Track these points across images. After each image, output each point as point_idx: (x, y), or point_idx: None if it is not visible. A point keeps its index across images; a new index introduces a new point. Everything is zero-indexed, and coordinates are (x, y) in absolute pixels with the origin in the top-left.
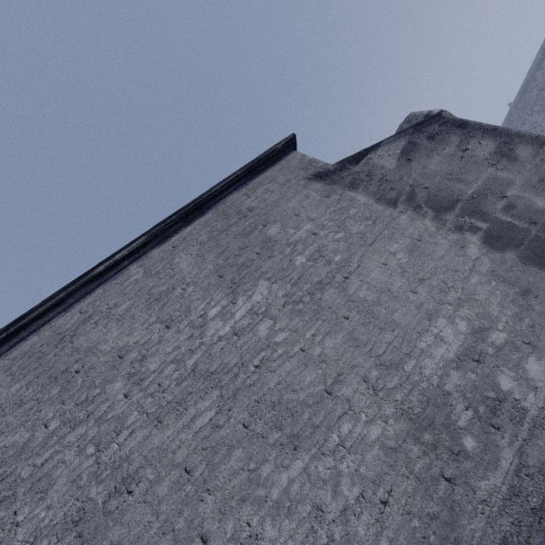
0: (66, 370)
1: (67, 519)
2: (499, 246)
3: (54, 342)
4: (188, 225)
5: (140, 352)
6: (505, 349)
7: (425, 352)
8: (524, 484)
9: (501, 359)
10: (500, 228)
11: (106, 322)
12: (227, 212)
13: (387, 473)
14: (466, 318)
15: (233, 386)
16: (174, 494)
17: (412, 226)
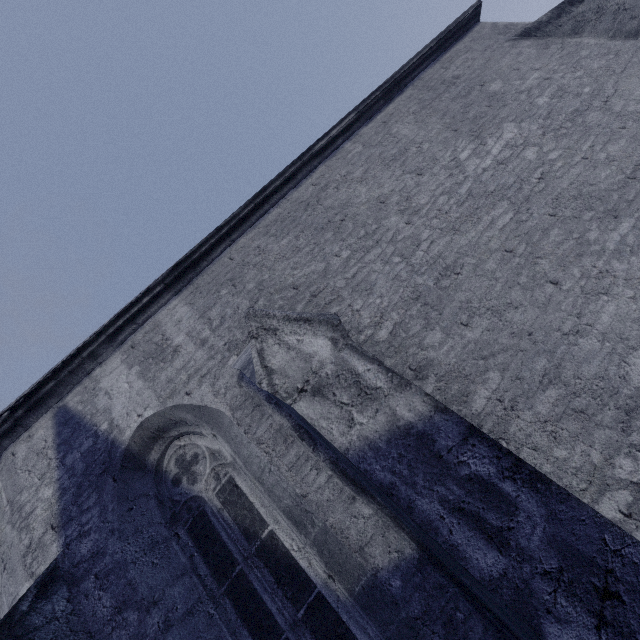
0: (329, 221)
1: (405, 299)
2: None
3: (300, 208)
4: (389, 104)
5: (401, 195)
6: None
7: None
8: None
9: None
10: None
11: (347, 185)
12: (429, 85)
13: None
14: None
15: (521, 195)
16: (505, 266)
17: None
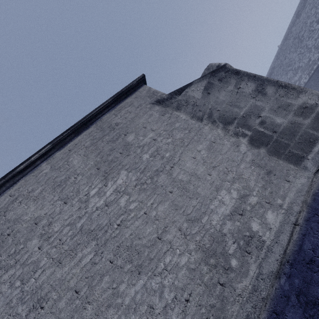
0: (2, 234)
1: None
2: (257, 145)
3: None
4: (78, 135)
5: (48, 219)
6: (256, 207)
7: (213, 210)
8: (259, 284)
9: (253, 213)
10: (257, 135)
11: (26, 201)
12: (103, 126)
13: (189, 283)
14: (237, 189)
15: (104, 238)
16: (69, 306)
17: (210, 134)
